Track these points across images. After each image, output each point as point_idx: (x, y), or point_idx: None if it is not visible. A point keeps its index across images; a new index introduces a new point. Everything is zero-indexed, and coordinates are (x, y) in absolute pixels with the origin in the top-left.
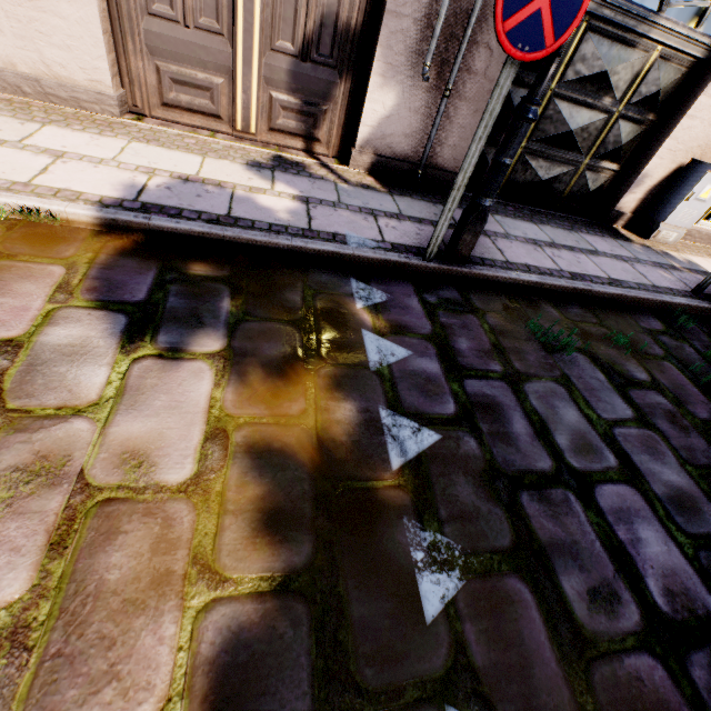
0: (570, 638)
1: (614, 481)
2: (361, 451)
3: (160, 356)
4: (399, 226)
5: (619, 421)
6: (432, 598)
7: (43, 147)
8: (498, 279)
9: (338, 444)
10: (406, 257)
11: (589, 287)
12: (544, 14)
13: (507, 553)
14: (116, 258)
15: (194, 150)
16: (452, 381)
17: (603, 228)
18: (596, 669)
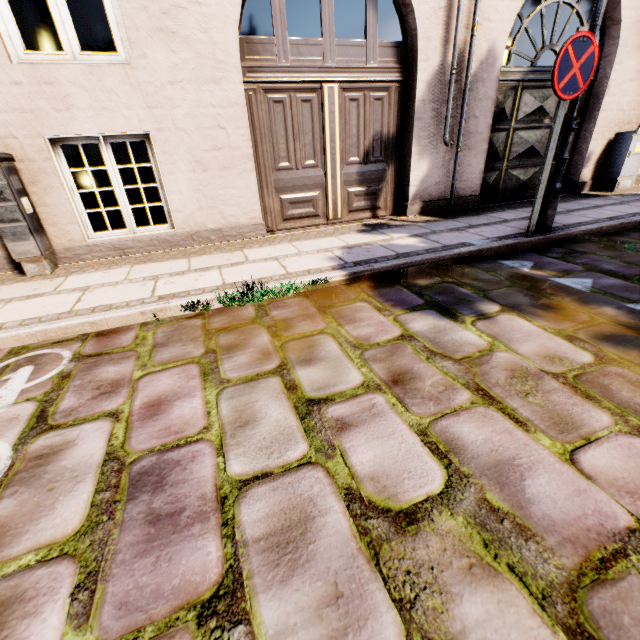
0: None
1: None
2: None
3: (479, 319)
4: (482, 230)
5: None
6: None
7: (261, 258)
8: (574, 234)
9: (635, 324)
10: (515, 239)
11: (628, 220)
12: (576, 75)
13: None
14: (376, 291)
15: (324, 236)
16: (636, 283)
17: (579, 195)
18: None
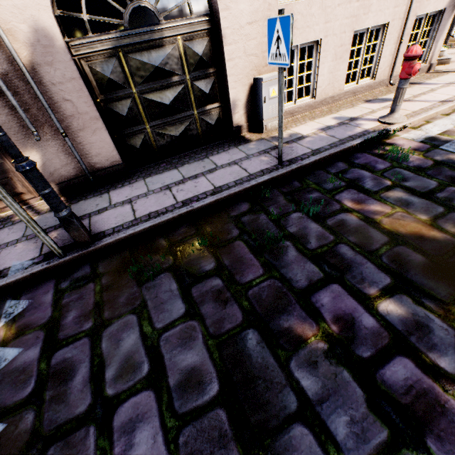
0: None
1: (138, 392)
2: None
3: None
4: (61, 233)
5: (170, 325)
6: None
7: None
8: (122, 239)
9: None
10: (47, 263)
11: (190, 208)
12: None
13: None
14: None
15: None
16: (43, 360)
17: (233, 141)
18: None
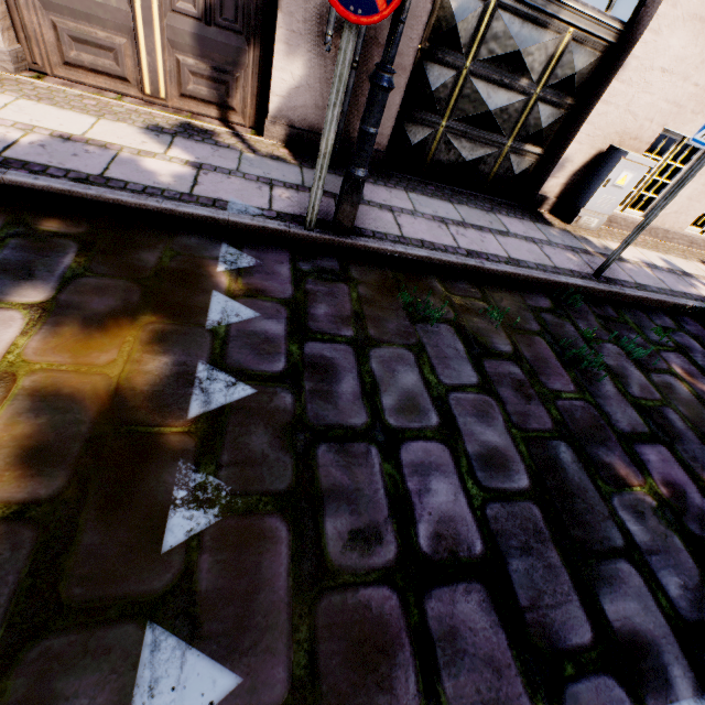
0: (311, 570)
1: (428, 439)
2: (160, 400)
3: None
4: (295, 196)
5: (459, 387)
6: (178, 531)
7: None
8: (385, 252)
9: (137, 393)
10: (286, 225)
11: (480, 264)
12: None
13: (278, 496)
14: None
15: (91, 111)
16: (293, 342)
17: (527, 211)
18: (326, 597)
